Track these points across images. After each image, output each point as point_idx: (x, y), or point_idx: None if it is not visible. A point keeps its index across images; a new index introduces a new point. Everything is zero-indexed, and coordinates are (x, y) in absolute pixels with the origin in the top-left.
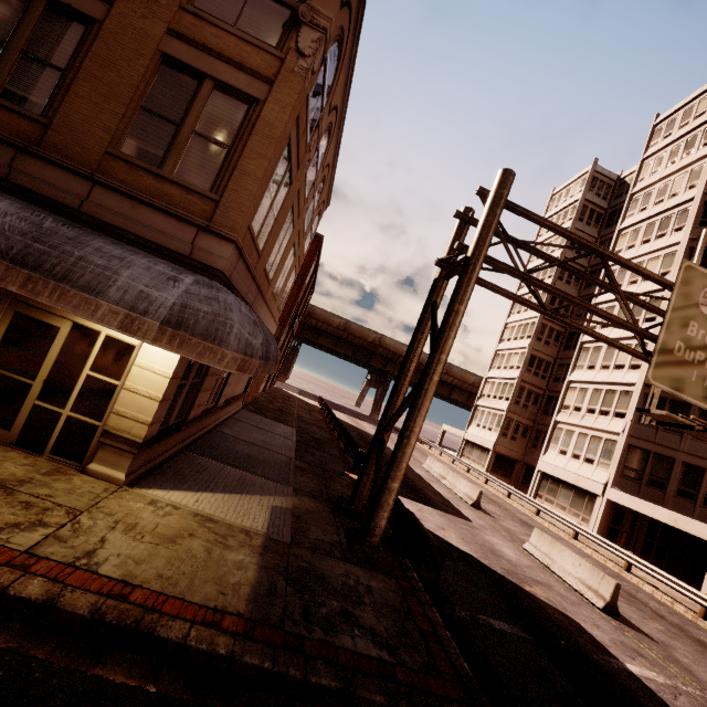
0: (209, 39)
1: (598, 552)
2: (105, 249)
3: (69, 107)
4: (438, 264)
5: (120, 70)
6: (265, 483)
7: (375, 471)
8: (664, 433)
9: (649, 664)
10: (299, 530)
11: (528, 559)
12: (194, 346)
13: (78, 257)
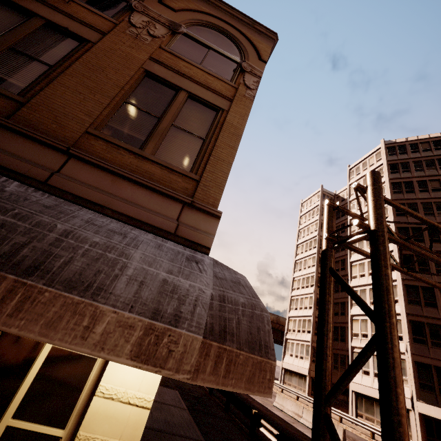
0: (182, 68)
1: None
2: (97, 221)
3: (51, 92)
4: (327, 238)
5: (108, 74)
6: None
7: None
8: (433, 349)
9: None
10: None
11: None
12: (242, 365)
13: (63, 232)
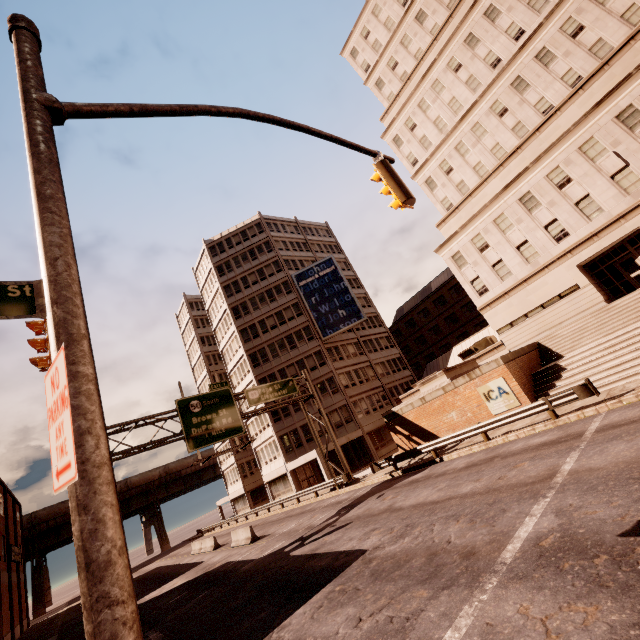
0: None
1: (292, 504)
2: None
3: None
4: None
5: None
6: None
7: None
8: (286, 420)
9: (252, 549)
10: None
11: (229, 551)
12: None
13: None
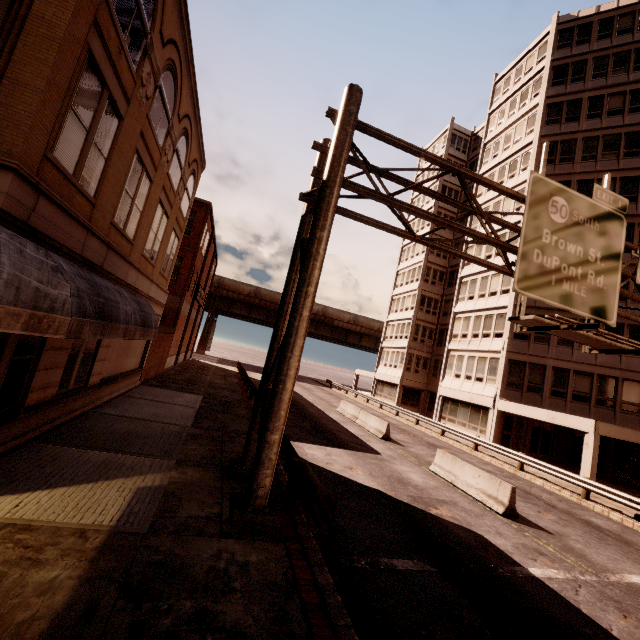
0: None
1: (495, 458)
2: None
3: None
4: (301, 198)
5: None
6: (139, 461)
7: (260, 425)
8: (535, 345)
9: (549, 561)
10: (167, 511)
11: (434, 480)
12: None
13: None
